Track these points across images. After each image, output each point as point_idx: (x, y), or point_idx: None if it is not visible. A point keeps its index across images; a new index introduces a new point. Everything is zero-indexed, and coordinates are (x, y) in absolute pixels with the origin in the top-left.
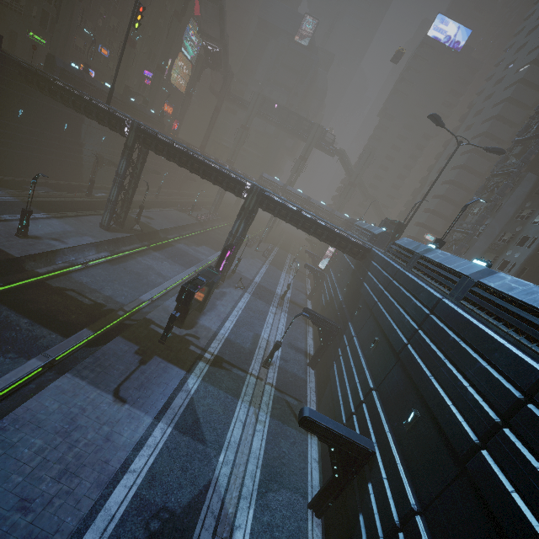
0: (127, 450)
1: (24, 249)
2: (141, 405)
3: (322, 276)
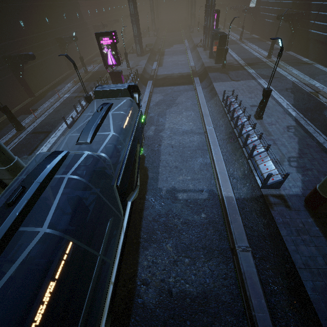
0: (258, 86)
1: (138, 71)
2: (245, 80)
3: (257, 11)
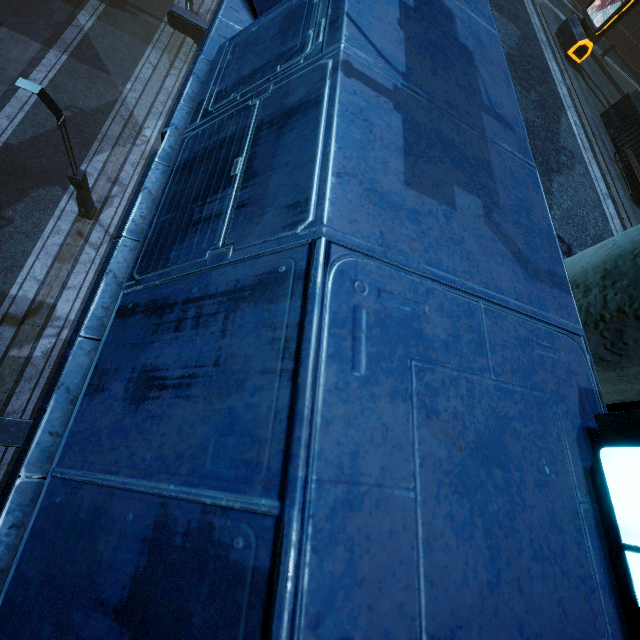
0: (22, 65)
1: None
2: (23, 31)
3: None
